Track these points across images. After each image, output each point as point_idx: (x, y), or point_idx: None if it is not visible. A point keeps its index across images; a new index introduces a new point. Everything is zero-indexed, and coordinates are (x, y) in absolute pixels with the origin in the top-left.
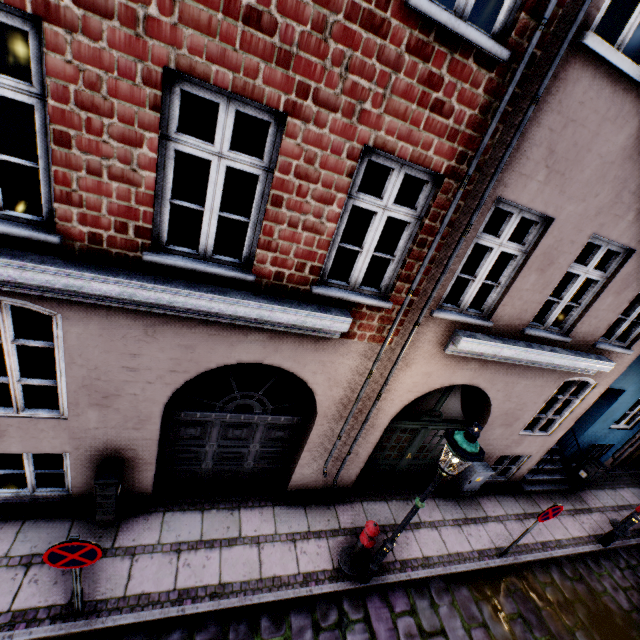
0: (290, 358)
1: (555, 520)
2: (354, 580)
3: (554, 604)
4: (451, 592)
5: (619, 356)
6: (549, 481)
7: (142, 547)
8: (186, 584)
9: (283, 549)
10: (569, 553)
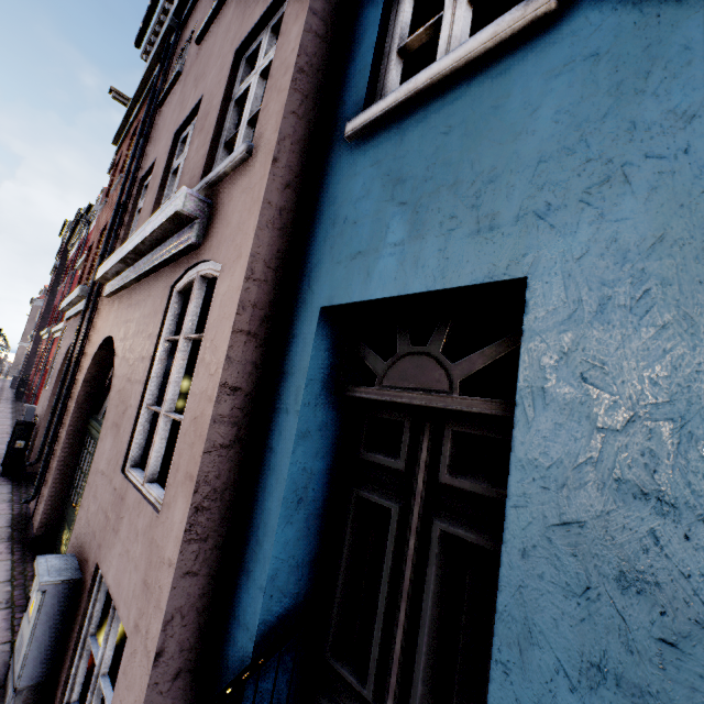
0: None
1: None
2: None
3: None
4: None
5: (239, 177)
6: None
7: None
8: None
9: None
10: None
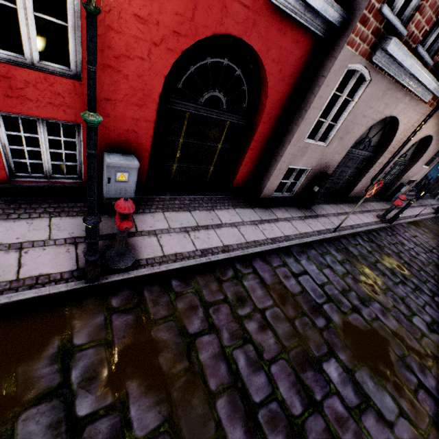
0: (404, 114)
1: (419, 208)
2: (387, 223)
3: (435, 230)
4: (410, 227)
5: None
6: (411, 196)
7: (325, 215)
8: (348, 224)
9: (361, 215)
10: (429, 216)
